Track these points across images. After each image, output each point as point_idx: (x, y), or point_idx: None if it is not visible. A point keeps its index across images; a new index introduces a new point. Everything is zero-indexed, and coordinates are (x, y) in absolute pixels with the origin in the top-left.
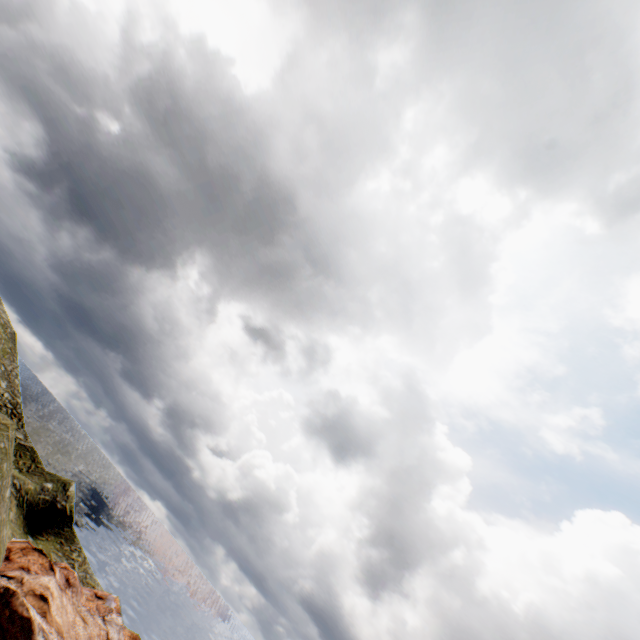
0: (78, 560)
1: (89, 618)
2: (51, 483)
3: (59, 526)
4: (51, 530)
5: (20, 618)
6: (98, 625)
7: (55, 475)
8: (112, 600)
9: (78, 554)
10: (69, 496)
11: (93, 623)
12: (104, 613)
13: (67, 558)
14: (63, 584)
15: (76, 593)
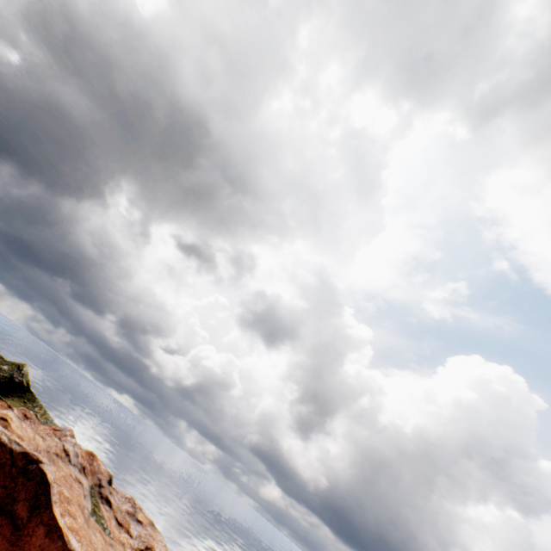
0: (39, 413)
1: (47, 437)
2: (7, 366)
3: (19, 393)
4: (13, 396)
5: None
6: (55, 441)
7: (10, 361)
8: (67, 431)
9: (38, 410)
10: (24, 374)
11: (51, 440)
12: (60, 436)
13: None
14: (22, 417)
15: (34, 423)
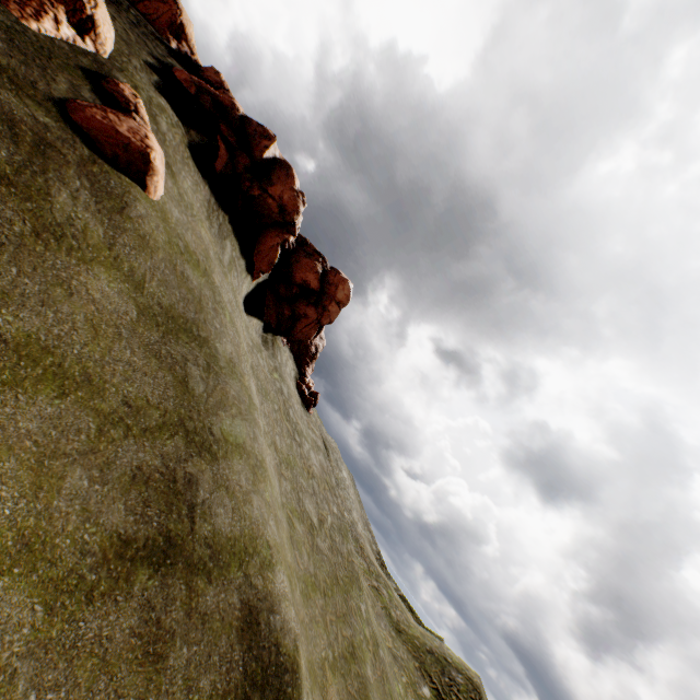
0: None
1: None
2: None
3: None
4: None
5: None
6: None
7: (428, 629)
8: None
9: None
10: None
11: None
12: None
13: None
14: None
15: None
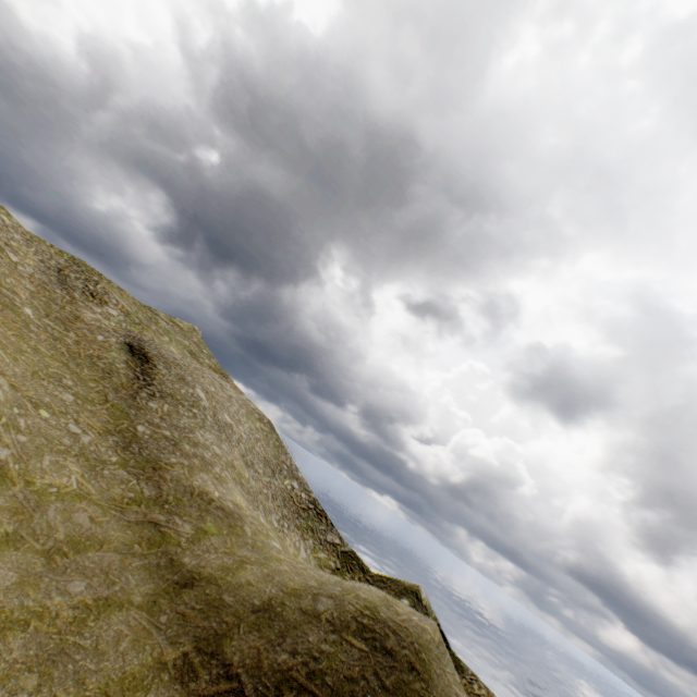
0: (483, 693)
1: None
2: (404, 598)
3: None
4: None
5: None
6: None
7: (395, 580)
8: None
9: (477, 684)
10: (425, 607)
11: None
12: None
13: (474, 696)
14: None
15: None
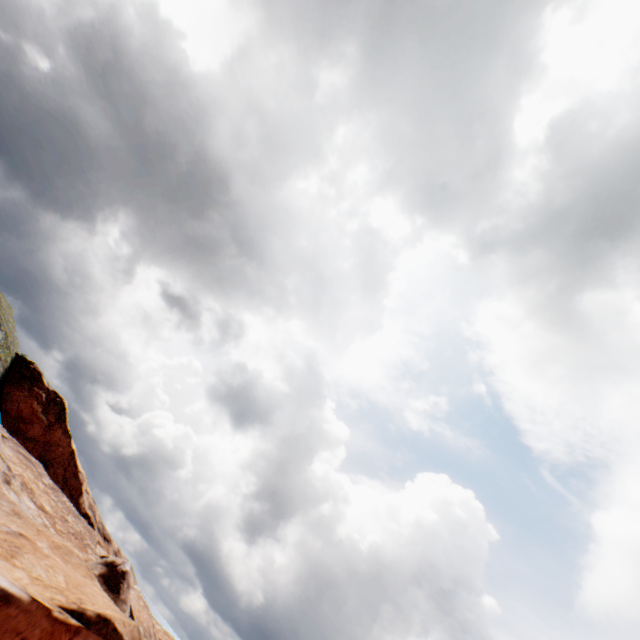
0: None
1: None
2: None
3: None
4: None
5: (38, 371)
6: None
7: None
8: None
9: None
10: None
11: None
12: None
13: None
14: None
15: None
